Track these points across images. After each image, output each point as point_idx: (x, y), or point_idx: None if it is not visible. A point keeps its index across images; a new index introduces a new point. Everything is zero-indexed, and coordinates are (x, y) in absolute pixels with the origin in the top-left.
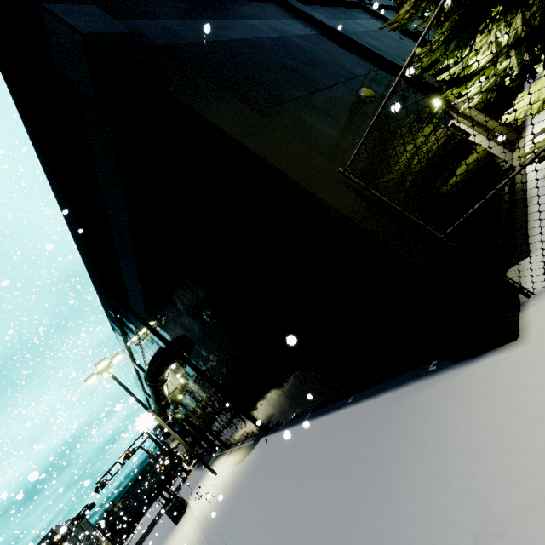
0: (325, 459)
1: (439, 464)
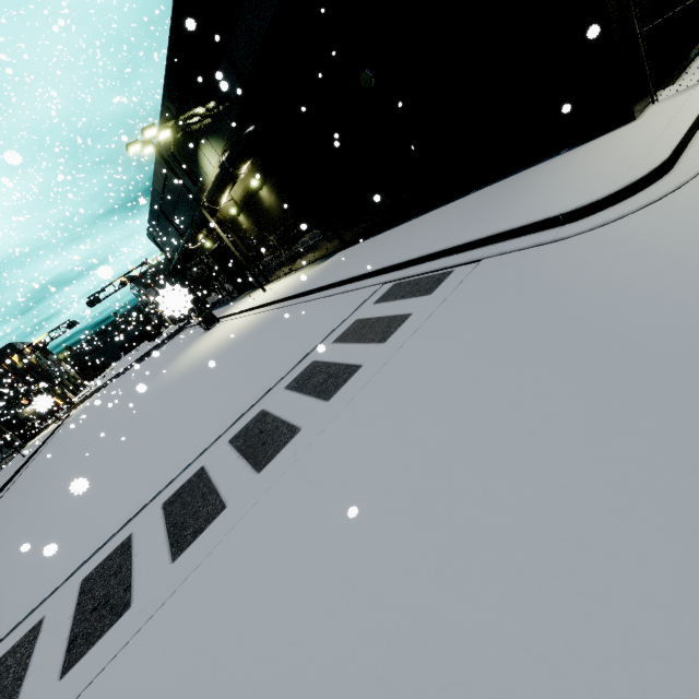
0: (448, 215)
1: (558, 172)
